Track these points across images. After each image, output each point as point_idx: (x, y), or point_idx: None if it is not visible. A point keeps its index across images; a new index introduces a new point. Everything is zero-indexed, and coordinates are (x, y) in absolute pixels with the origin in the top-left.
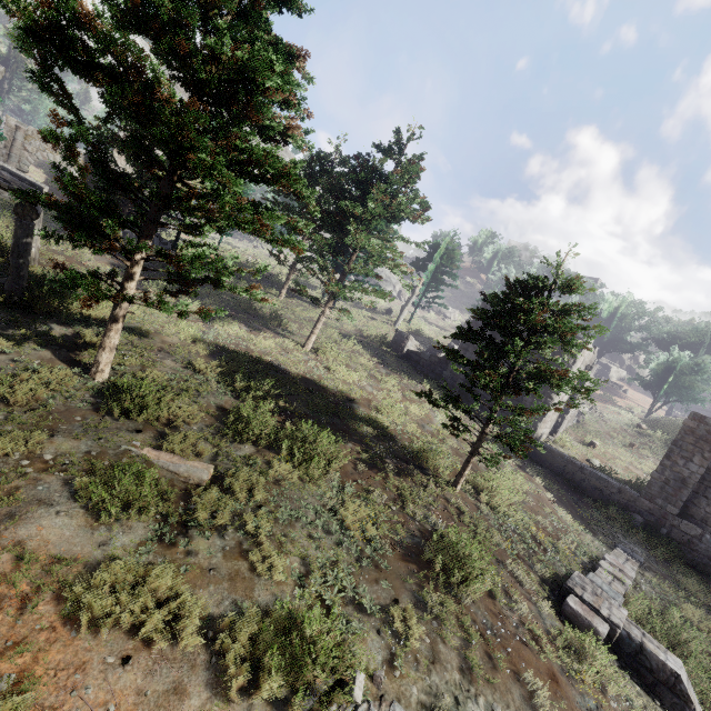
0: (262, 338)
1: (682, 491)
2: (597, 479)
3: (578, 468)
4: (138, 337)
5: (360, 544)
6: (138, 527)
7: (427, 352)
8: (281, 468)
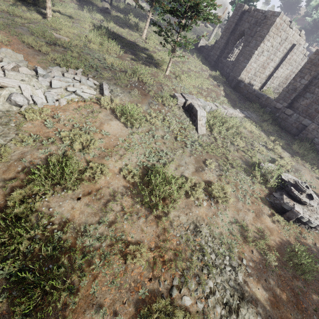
0: (122, 29)
1: (292, 95)
2: (258, 95)
3: (252, 91)
4: (70, 19)
5: (109, 66)
6: (42, 40)
7: (207, 45)
8: (92, 46)
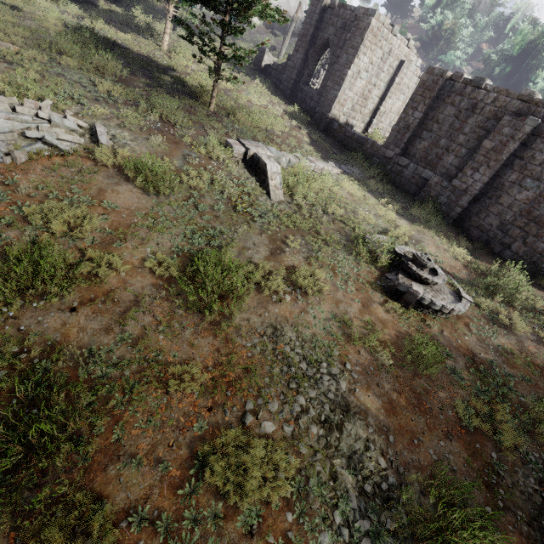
0: (122, 33)
1: (405, 135)
2: (360, 140)
3: (351, 134)
4: (14, 11)
5: (105, 97)
6: None
7: (275, 63)
8: (67, 60)
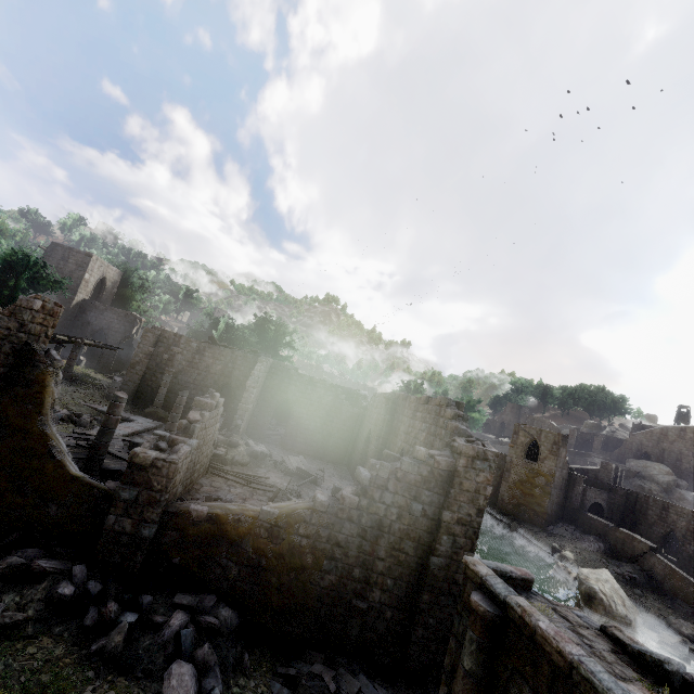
0: None
1: None
2: None
3: None
4: None
5: None
6: None
7: None
8: None
